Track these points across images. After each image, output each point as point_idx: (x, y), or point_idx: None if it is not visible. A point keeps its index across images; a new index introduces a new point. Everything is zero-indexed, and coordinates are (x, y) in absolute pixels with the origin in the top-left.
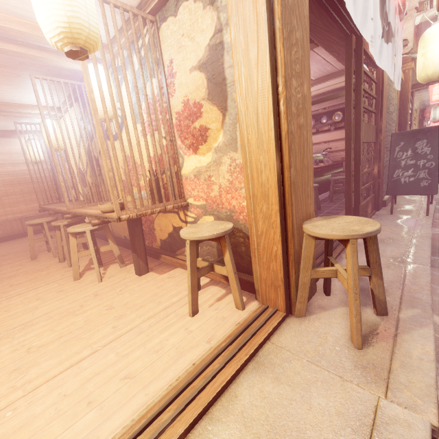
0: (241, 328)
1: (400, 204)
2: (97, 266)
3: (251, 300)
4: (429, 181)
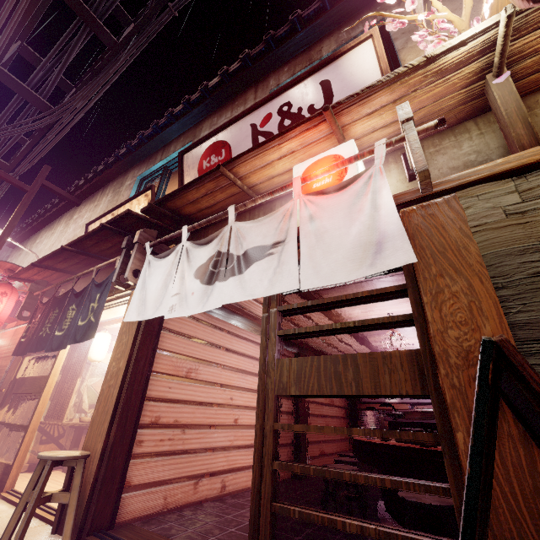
0: None
1: None
2: None
3: None
4: None
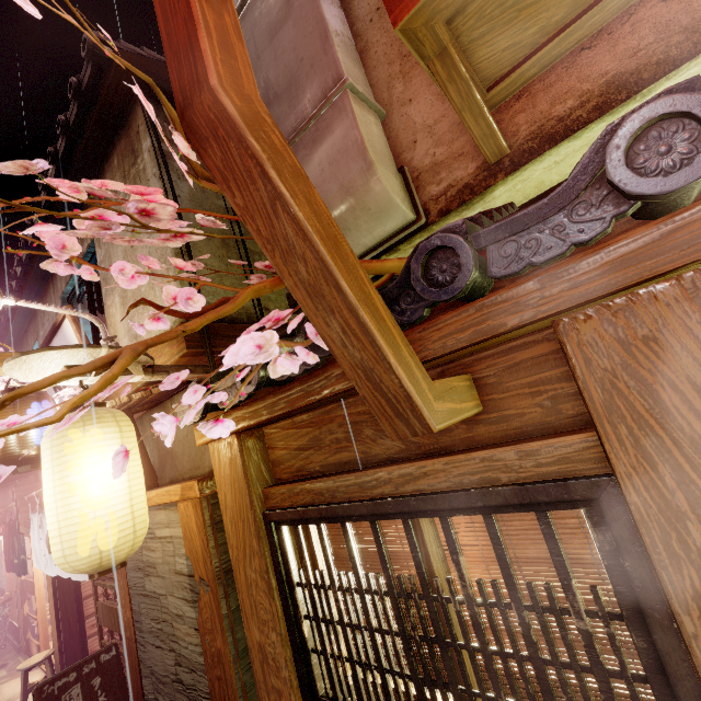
0: None
1: None
2: None
3: None
4: None
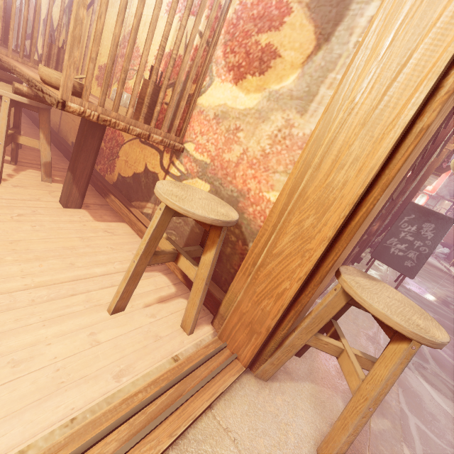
0: (177, 372)
1: (371, 268)
2: (0, 160)
3: (204, 322)
4: (414, 264)
